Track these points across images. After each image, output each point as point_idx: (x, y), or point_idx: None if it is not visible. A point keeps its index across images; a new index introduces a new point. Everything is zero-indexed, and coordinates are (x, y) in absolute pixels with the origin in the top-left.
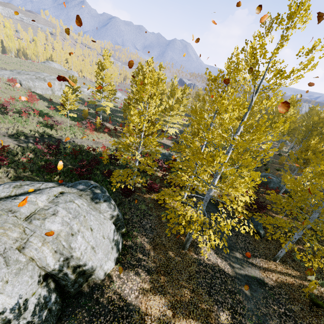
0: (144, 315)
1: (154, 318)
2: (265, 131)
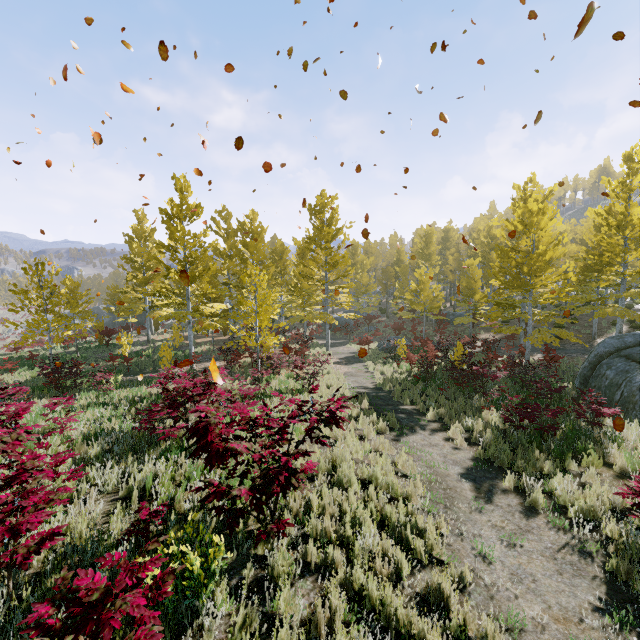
0: None
1: None
2: None
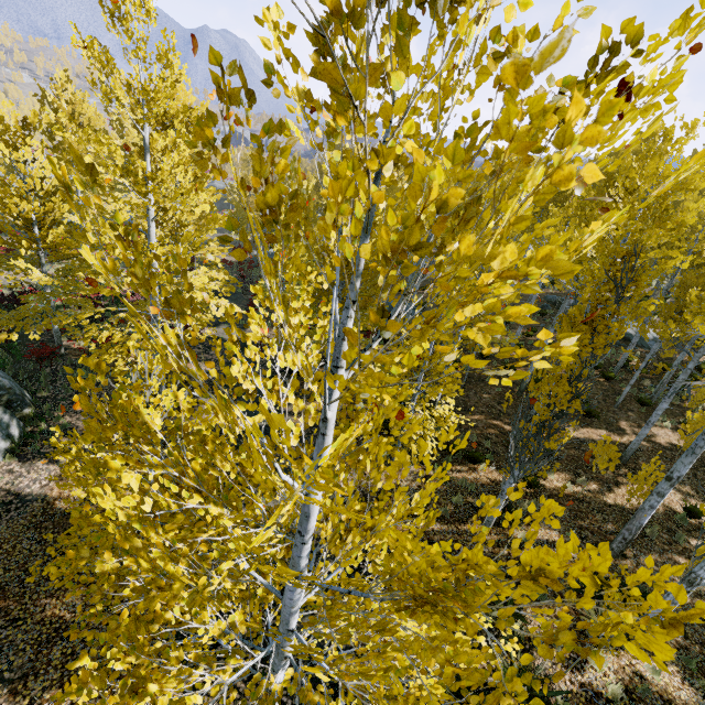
0: (55, 500)
1: (74, 499)
2: (149, 178)
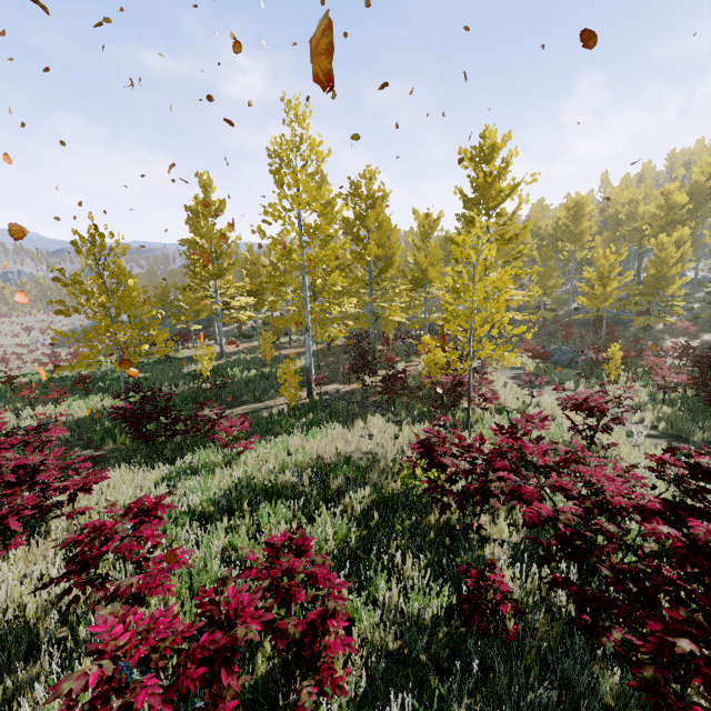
0: None
1: None
2: None
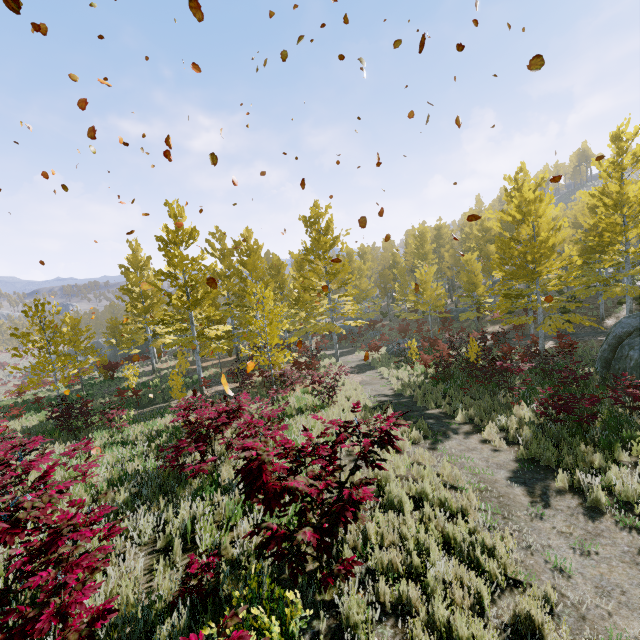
0: None
1: None
2: None
